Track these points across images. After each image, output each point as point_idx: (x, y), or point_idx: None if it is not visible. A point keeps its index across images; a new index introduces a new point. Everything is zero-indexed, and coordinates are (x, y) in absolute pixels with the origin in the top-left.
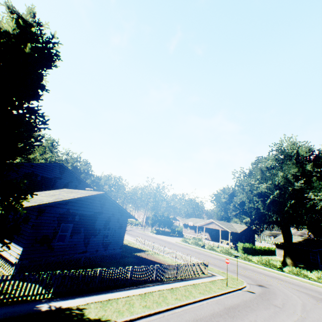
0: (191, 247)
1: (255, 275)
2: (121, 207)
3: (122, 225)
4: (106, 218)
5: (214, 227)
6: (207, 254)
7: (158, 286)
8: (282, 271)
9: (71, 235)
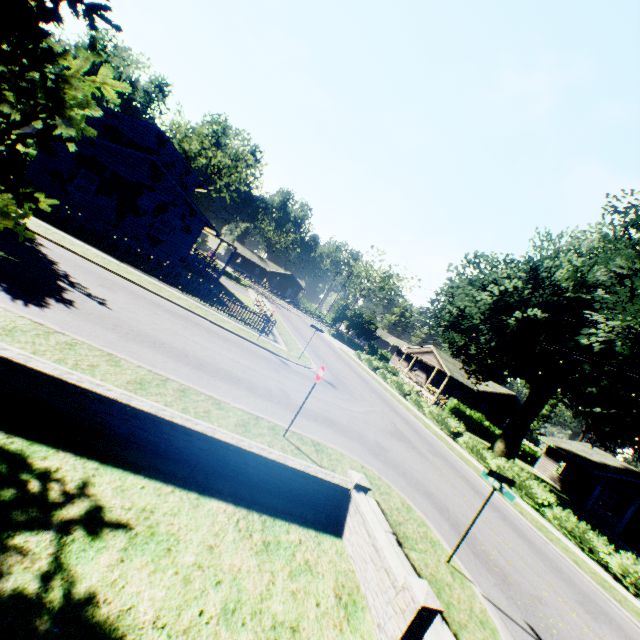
0: (349, 358)
1: (363, 393)
2: (187, 196)
3: (189, 230)
4: (161, 203)
5: (429, 361)
6: (355, 368)
7: (150, 278)
8: (451, 439)
9: (96, 192)
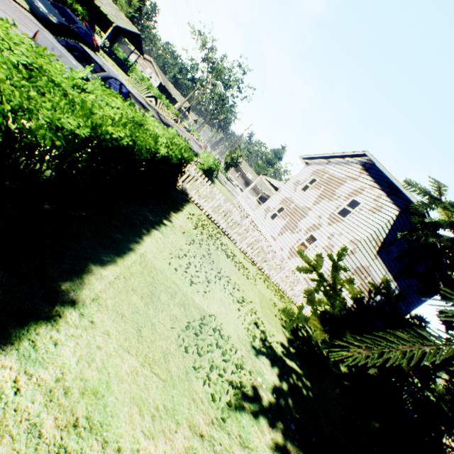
0: None
1: None
2: None
3: None
4: None
5: None
6: None
7: None
8: None
9: None
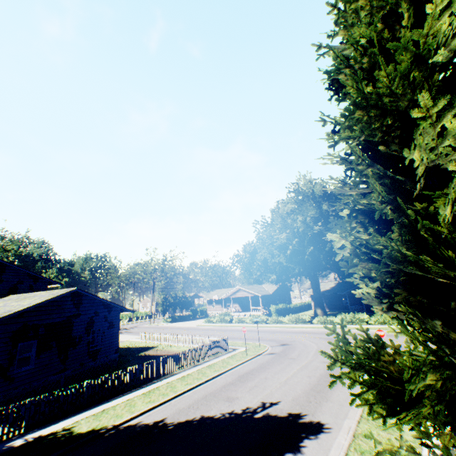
0: (217, 326)
1: (282, 336)
2: (106, 300)
3: (112, 324)
4: (87, 320)
5: (242, 295)
6: (234, 329)
7: (167, 379)
8: (311, 324)
9: (37, 355)
